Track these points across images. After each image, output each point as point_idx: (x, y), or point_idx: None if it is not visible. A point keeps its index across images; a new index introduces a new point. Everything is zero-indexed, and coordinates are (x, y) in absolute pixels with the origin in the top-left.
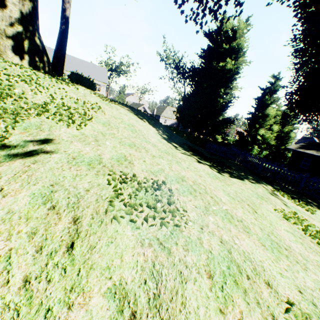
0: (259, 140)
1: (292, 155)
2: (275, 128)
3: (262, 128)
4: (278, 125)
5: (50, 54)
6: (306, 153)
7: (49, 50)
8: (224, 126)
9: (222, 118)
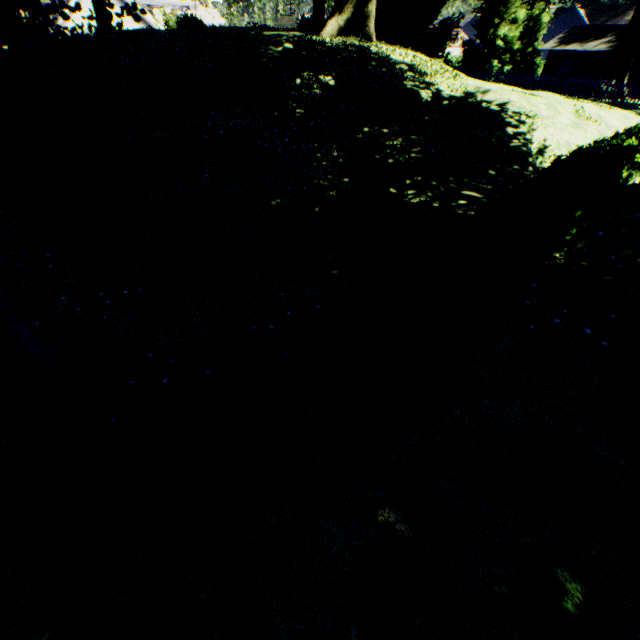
0: (500, 48)
1: (547, 61)
2: (521, 15)
3: (503, 24)
4: (525, 7)
5: None
6: (566, 51)
7: None
8: (446, 38)
9: (435, 20)
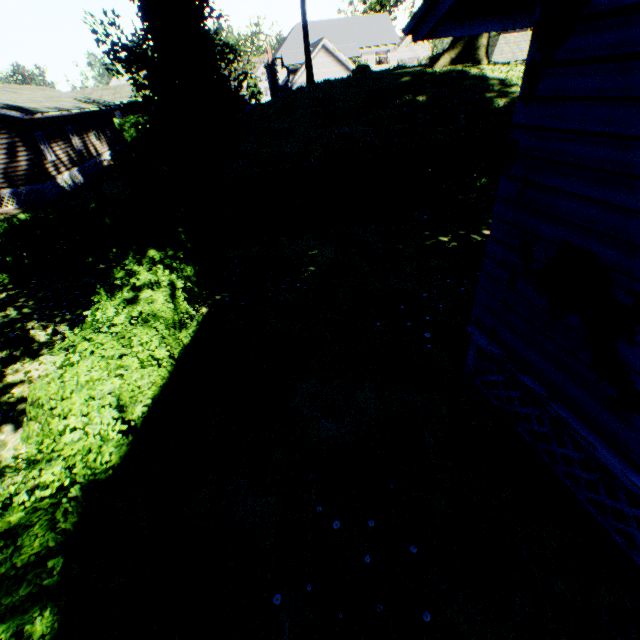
0: None
1: None
2: None
3: None
4: None
5: (314, 34)
6: None
7: (310, 27)
8: None
9: None
